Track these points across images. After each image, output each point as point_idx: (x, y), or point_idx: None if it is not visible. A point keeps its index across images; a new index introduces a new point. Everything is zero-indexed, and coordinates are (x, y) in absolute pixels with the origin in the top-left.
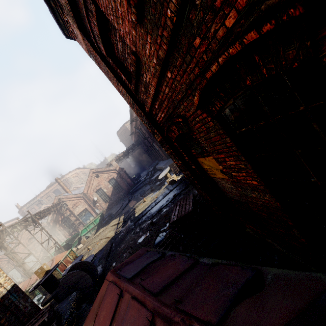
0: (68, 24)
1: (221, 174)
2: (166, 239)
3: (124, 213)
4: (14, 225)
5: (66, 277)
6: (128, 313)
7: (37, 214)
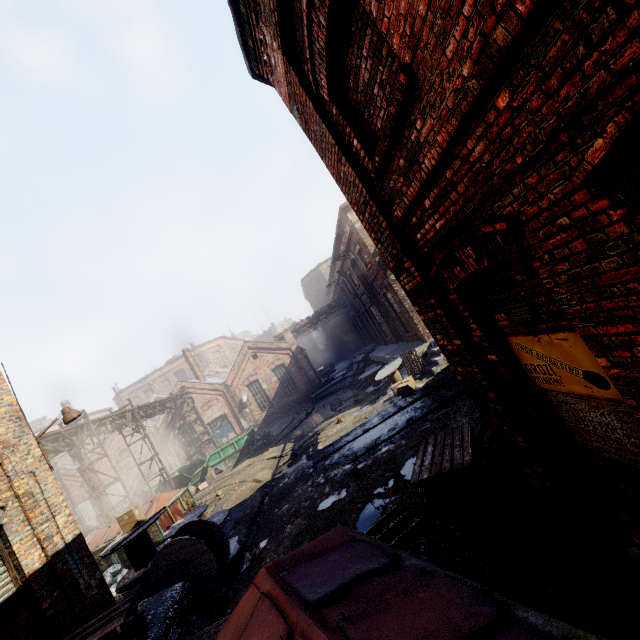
0: (262, 47)
1: (585, 384)
2: (386, 516)
3: (295, 438)
4: (102, 420)
5: (170, 545)
6: None
7: (142, 408)
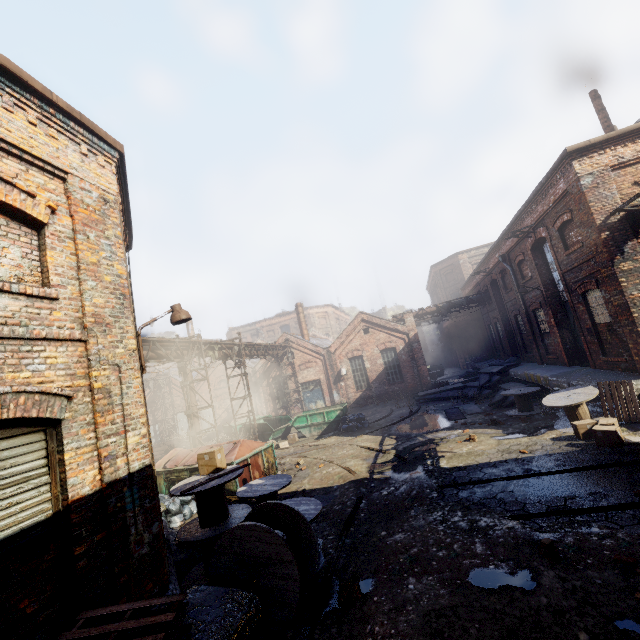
0: None
1: None
2: None
3: (397, 435)
4: (212, 344)
5: (246, 528)
6: None
7: (248, 346)
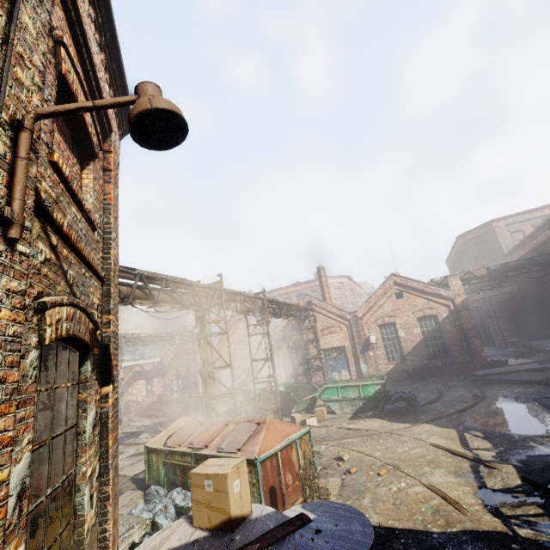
0: None
1: None
2: None
3: (483, 432)
4: (234, 294)
5: None
6: None
7: (271, 303)
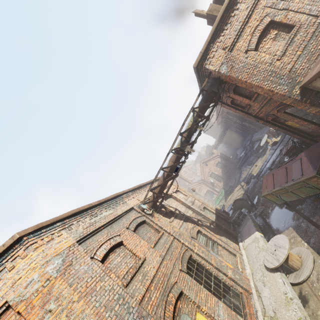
0: None
1: (297, 124)
2: None
3: (242, 180)
4: None
5: (234, 204)
6: (278, 173)
7: None
